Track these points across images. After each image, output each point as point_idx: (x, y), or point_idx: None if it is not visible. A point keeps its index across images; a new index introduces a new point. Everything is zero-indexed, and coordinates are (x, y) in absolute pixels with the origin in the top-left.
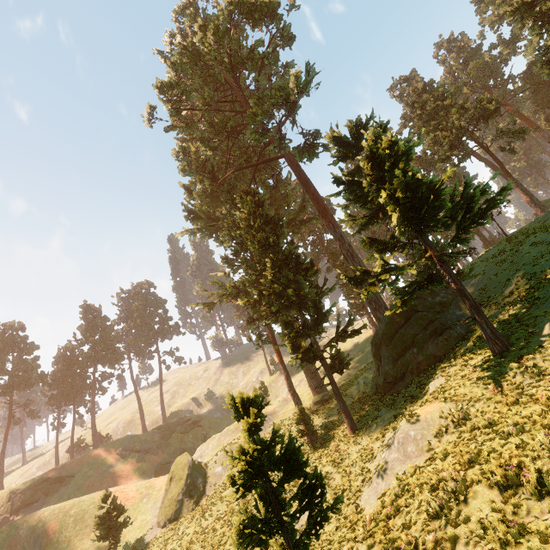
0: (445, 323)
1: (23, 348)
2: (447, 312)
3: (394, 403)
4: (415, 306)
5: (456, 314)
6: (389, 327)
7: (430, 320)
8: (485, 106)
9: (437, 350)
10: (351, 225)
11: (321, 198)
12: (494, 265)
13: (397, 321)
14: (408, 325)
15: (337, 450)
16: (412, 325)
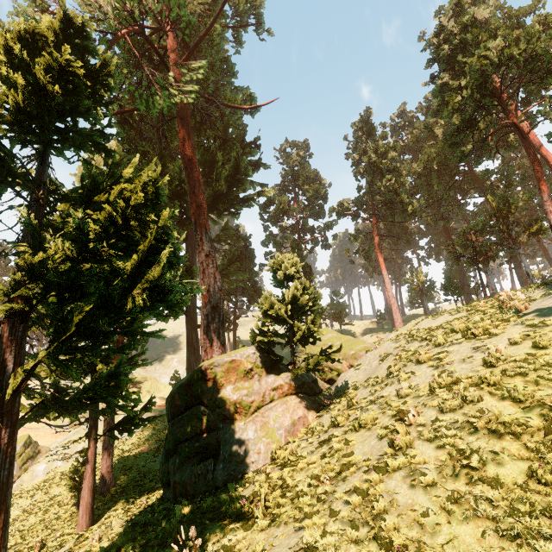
0: (219, 444)
1: (0, 270)
2: (235, 424)
3: (86, 539)
4: (202, 392)
5: (243, 435)
6: (167, 408)
7: (210, 425)
8: (532, 48)
9: (190, 482)
10: (336, 214)
11: (196, 175)
12: (395, 356)
13: (176, 404)
14: (179, 419)
15: (39, 550)
16: (182, 422)
